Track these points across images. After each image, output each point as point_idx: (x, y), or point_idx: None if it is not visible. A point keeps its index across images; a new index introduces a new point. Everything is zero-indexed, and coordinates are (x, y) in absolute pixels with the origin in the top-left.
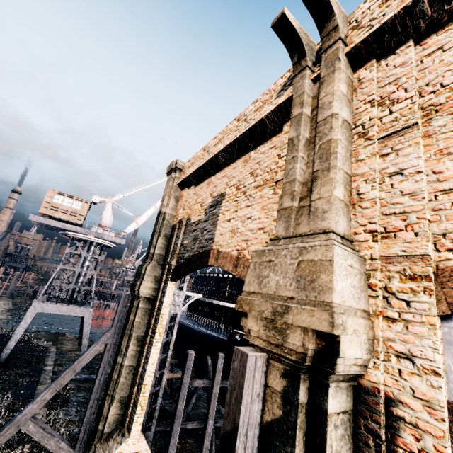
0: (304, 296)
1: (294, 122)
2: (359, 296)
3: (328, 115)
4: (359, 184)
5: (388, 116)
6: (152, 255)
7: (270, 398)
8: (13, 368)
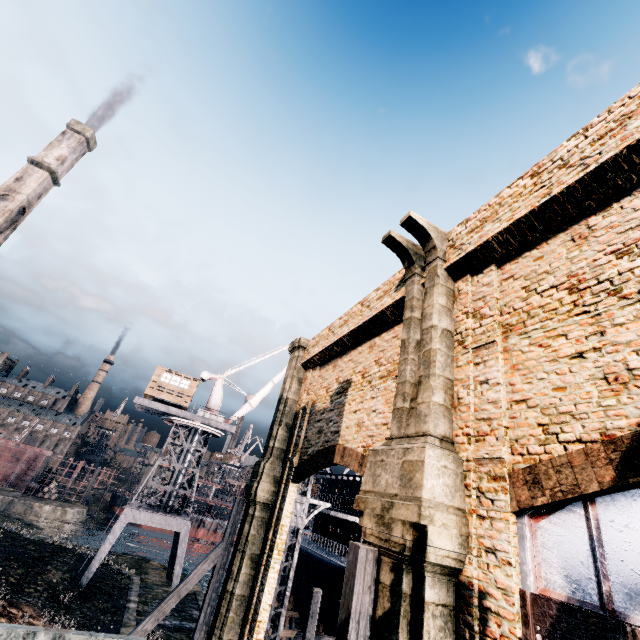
0: (404, 492)
1: (405, 324)
2: (453, 494)
3: (429, 325)
4: (459, 389)
5: (479, 329)
6: (271, 449)
7: (381, 593)
8: (93, 600)
